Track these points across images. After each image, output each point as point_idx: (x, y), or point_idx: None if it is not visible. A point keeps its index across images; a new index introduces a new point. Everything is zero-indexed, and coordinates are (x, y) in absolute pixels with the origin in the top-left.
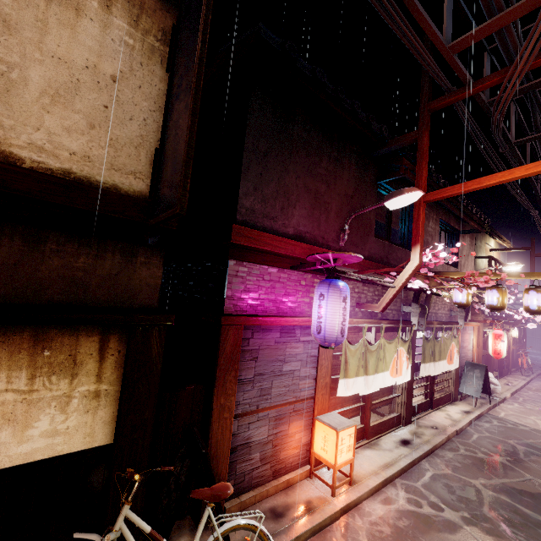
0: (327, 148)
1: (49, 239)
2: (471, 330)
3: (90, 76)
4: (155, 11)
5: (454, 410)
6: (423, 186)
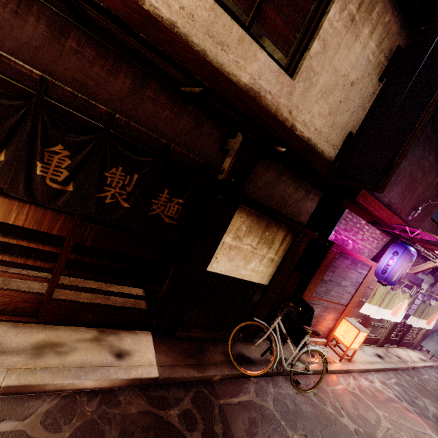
0: None
1: (284, 174)
2: None
3: (343, 81)
4: (394, 35)
5: (413, 354)
6: None
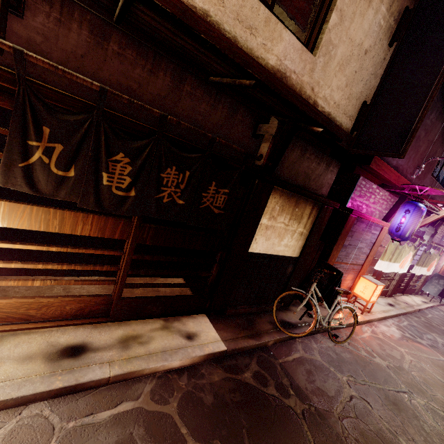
0: (439, 103)
1: (308, 151)
2: None
3: (357, 51)
4: None
5: (416, 299)
6: None
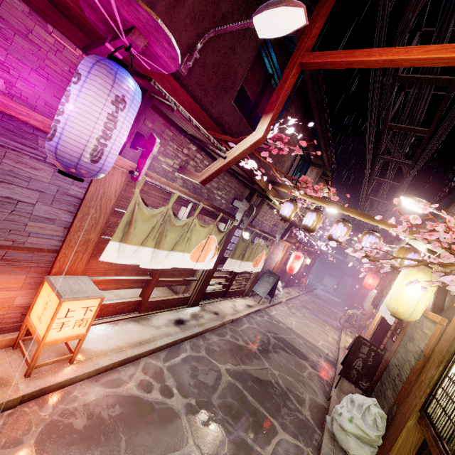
0: None
1: None
2: (282, 247)
3: None
4: None
5: (241, 302)
6: (309, 43)
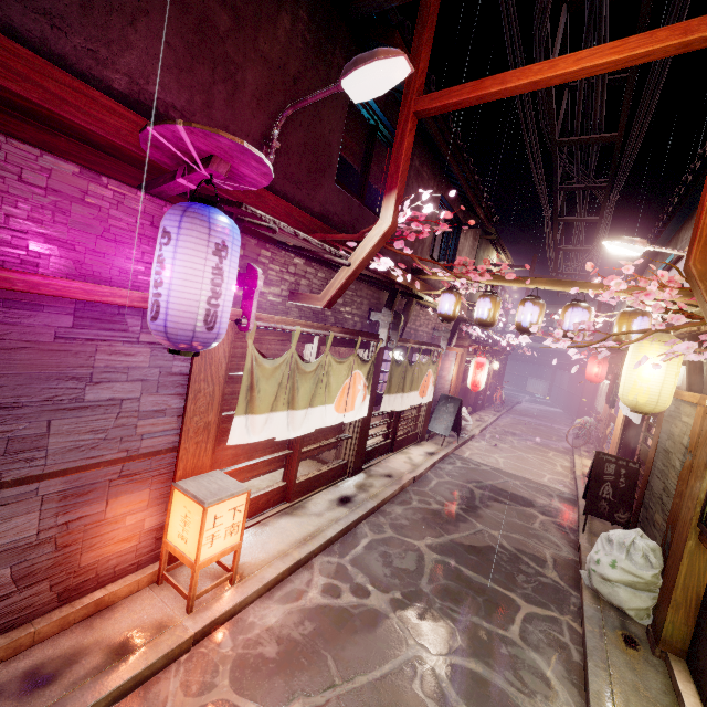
0: None
1: None
2: (454, 356)
3: None
4: None
5: (418, 452)
6: (419, 82)
